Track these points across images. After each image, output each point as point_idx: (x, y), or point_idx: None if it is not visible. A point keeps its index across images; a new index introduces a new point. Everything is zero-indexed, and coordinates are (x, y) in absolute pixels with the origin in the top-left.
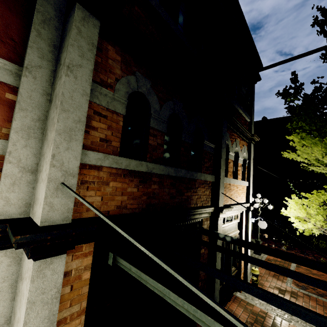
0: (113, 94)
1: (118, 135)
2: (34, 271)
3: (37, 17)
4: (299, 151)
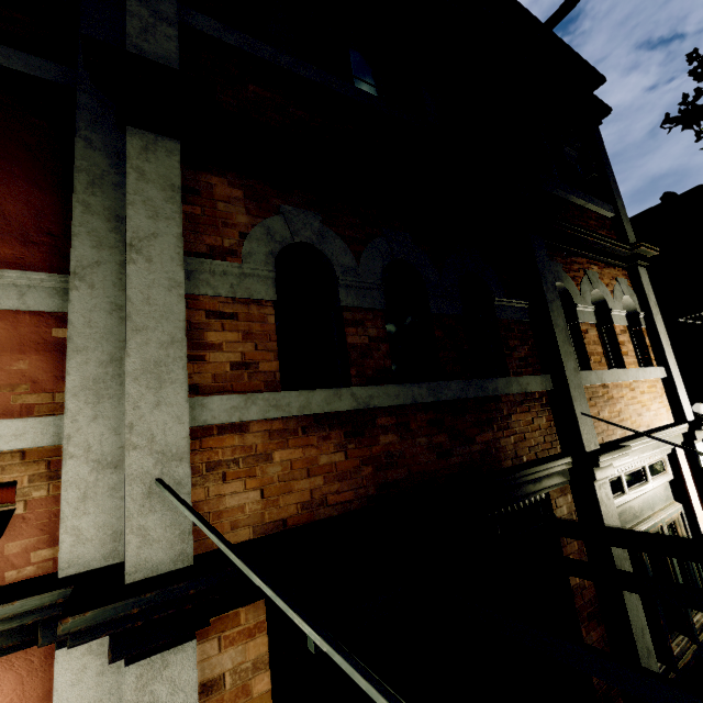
0: (239, 267)
1: (271, 346)
2: (129, 689)
3: (80, 181)
4: None
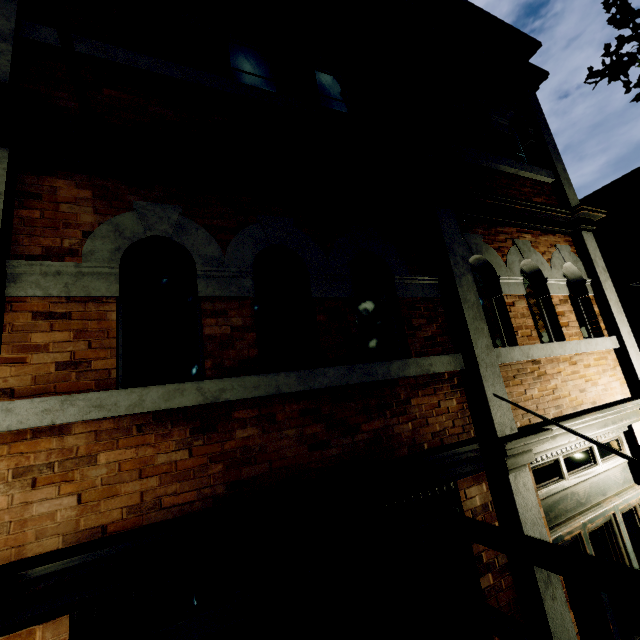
0: (75, 266)
1: (109, 343)
2: None
3: None
4: None
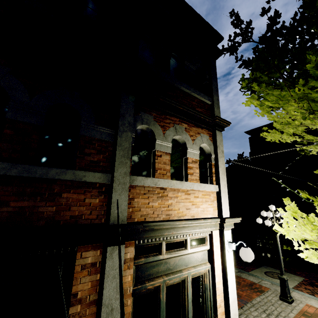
0: None
1: None
2: None
3: None
4: (276, 123)
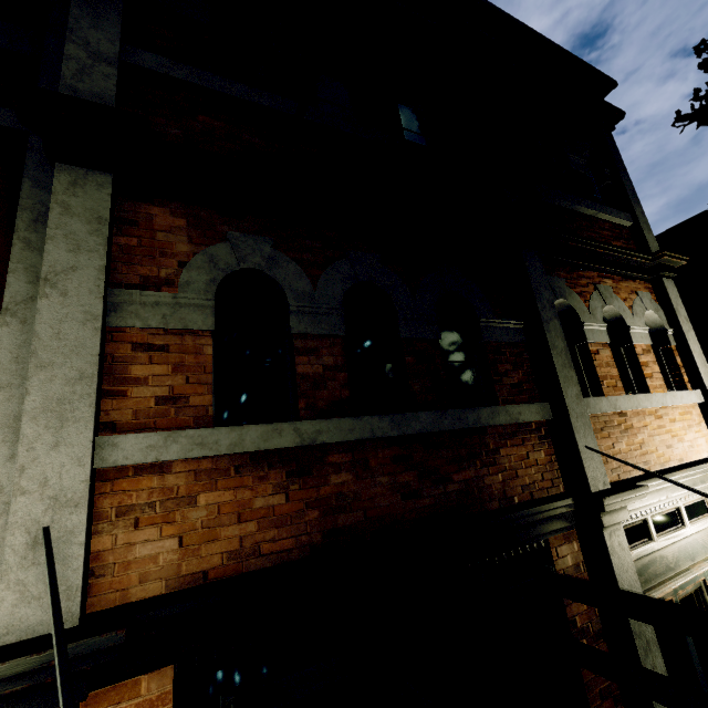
0: (173, 297)
1: (205, 379)
2: None
3: (23, 219)
4: None
